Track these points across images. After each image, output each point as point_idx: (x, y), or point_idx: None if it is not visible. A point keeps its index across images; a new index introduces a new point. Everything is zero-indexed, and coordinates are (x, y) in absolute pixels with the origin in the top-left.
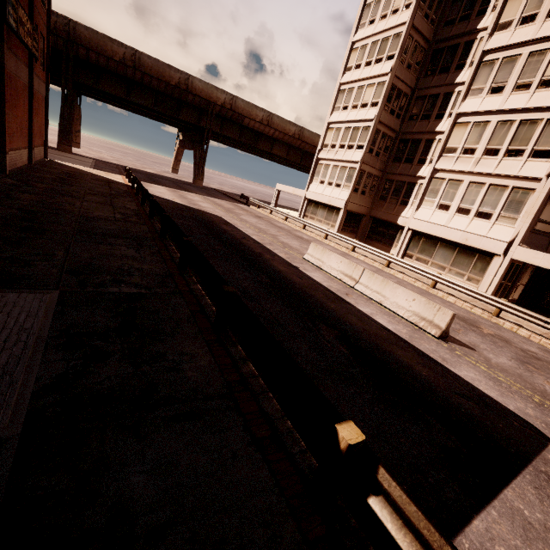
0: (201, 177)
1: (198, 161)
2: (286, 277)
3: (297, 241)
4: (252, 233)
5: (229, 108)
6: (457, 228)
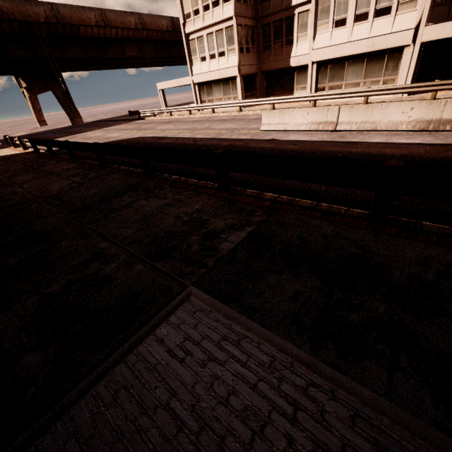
0: (77, 115)
1: (63, 99)
2: (286, 149)
3: (229, 123)
4: (191, 135)
5: (55, 22)
6: (361, 38)
